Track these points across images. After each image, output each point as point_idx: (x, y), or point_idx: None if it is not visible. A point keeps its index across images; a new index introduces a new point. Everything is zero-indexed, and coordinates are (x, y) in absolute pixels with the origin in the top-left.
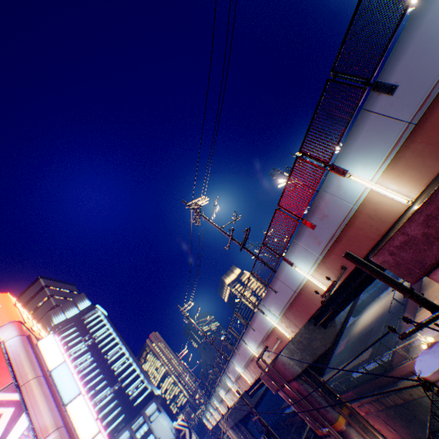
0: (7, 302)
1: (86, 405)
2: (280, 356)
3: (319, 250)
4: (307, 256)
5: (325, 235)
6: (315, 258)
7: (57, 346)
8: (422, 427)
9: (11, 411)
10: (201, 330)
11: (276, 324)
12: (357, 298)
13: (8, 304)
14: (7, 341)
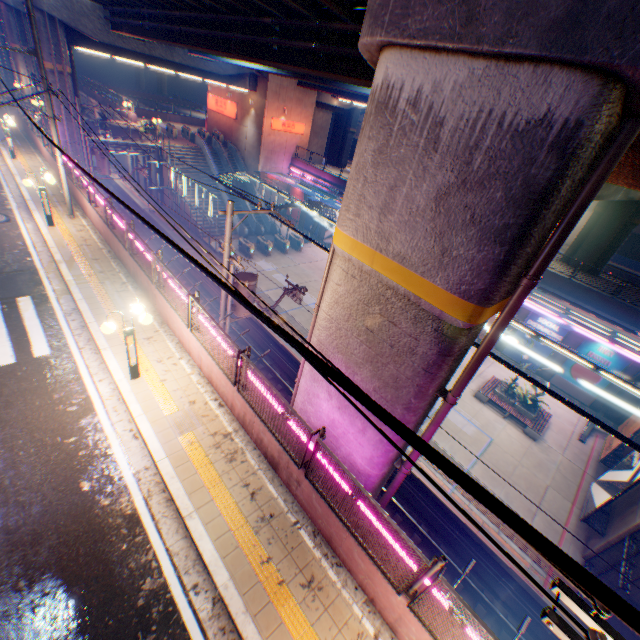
0: None
1: None
2: None
3: None
4: None
5: None
6: None
7: None
8: None
9: None
10: None
11: None
12: None
13: None
14: None
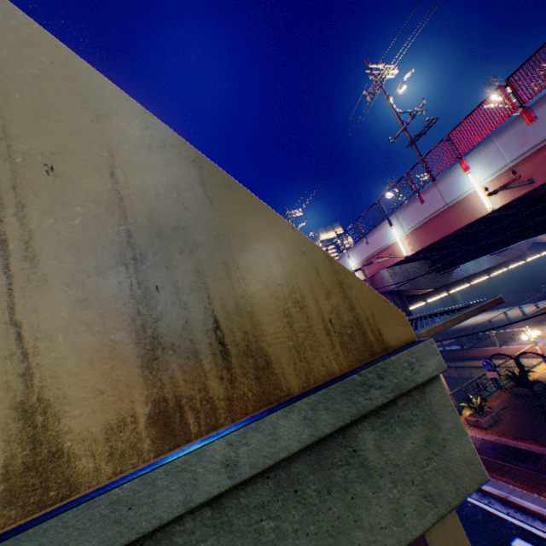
0: None
1: None
2: (383, 271)
3: (516, 155)
4: (494, 161)
5: (538, 136)
6: (502, 165)
7: None
8: (458, 401)
9: None
10: None
11: (398, 240)
12: (485, 275)
13: None
14: None
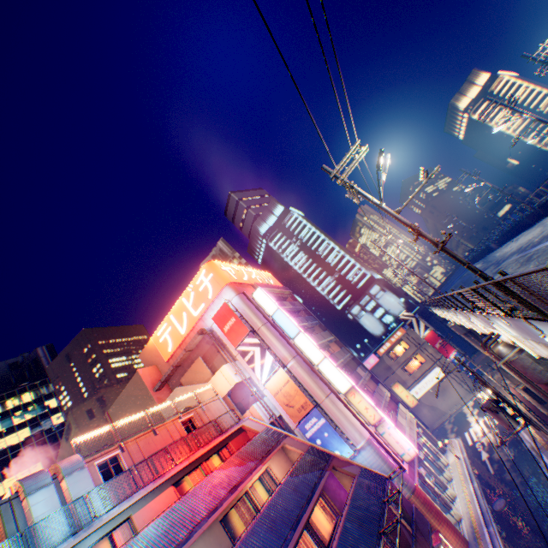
0: (215, 270)
1: (307, 340)
2: (519, 359)
3: None
4: None
5: None
6: None
7: (267, 297)
8: None
9: (258, 350)
10: (406, 268)
11: (511, 337)
12: None
13: (216, 272)
14: (232, 301)
